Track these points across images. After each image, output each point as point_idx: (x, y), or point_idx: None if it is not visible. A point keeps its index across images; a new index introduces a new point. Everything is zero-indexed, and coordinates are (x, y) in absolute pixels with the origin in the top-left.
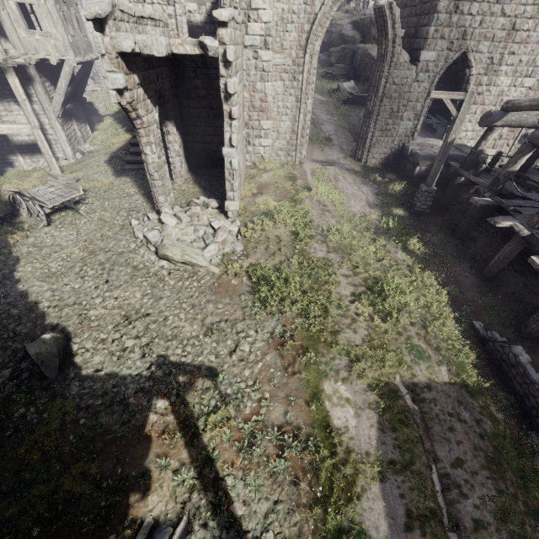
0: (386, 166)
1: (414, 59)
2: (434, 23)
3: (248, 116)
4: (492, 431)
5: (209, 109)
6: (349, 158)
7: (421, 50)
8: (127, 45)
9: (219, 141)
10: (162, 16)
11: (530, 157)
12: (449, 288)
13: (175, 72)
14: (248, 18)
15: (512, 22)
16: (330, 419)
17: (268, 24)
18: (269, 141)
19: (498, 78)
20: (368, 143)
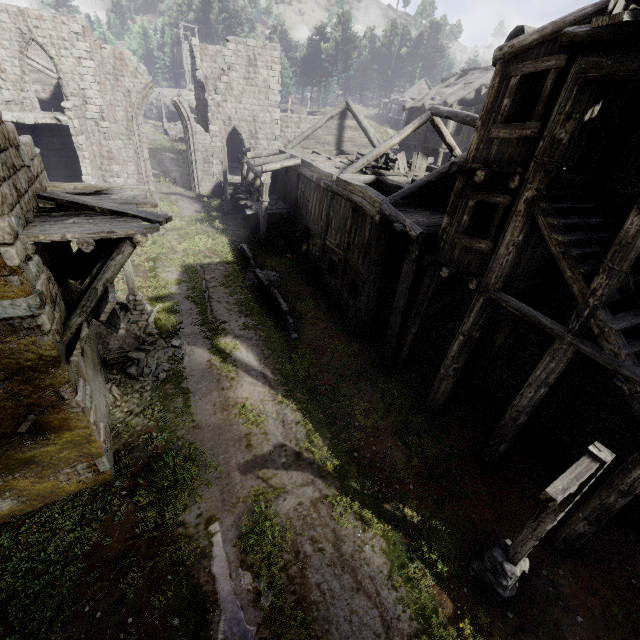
0: (215, 194)
1: (208, 130)
2: (210, 111)
3: (101, 163)
4: (230, 270)
5: (67, 158)
6: (188, 191)
7: (209, 125)
8: (8, 118)
9: (80, 180)
10: (20, 98)
11: (272, 178)
12: (231, 238)
13: (33, 132)
14: (86, 103)
15: (253, 113)
16: (159, 276)
17: (101, 107)
18: (122, 180)
19: (260, 141)
20: (196, 180)
